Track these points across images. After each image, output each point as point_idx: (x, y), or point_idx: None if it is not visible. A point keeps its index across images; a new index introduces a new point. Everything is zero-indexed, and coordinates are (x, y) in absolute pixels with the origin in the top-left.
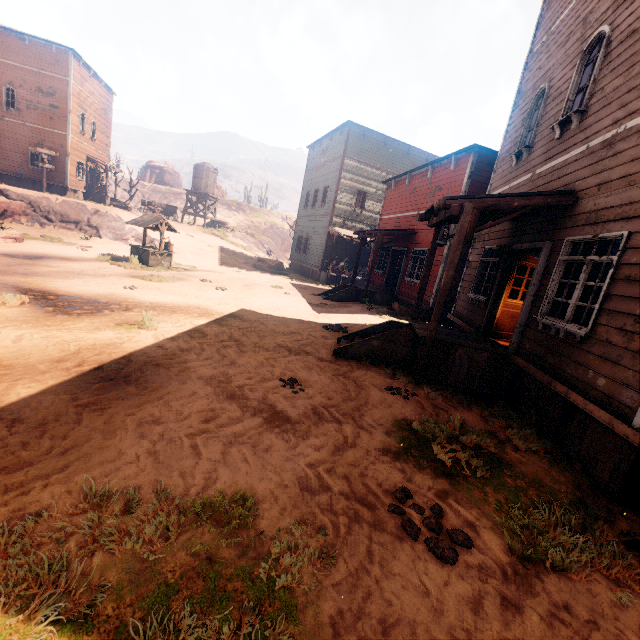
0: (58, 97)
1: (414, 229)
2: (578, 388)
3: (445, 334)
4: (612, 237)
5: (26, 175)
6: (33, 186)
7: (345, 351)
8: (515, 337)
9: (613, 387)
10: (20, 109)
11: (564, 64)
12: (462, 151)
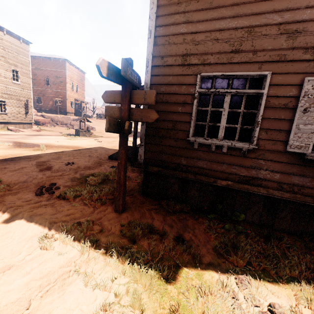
0: (62, 78)
1: None
2: None
3: None
4: None
5: (53, 109)
6: (56, 113)
7: (112, 156)
8: None
9: None
10: (51, 85)
11: None
12: None
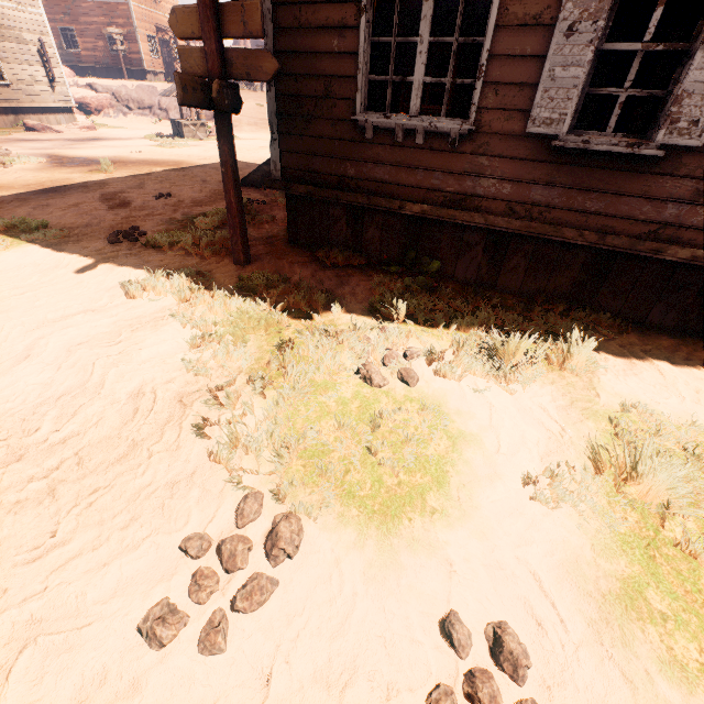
0: None
1: None
2: None
3: None
4: None
5: (111, 64)
6: (120, 75)
7: (248, 180)
8: None
9: None
10: None
11: None
12: None
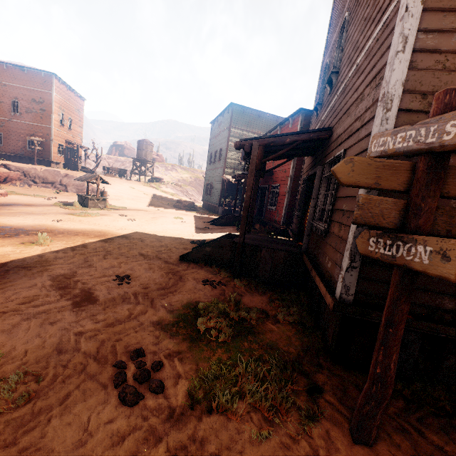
0: (45, 104)
1: (272, 171)
2: (322, 272)
3: (260, 240)
4: (340, 155)
5: (25, 155)
6: (30, 161)
7: (188, 256)
8: (305, 239)
9: (333, 267)
10: (22, 113)
11: (335, 44)
12: (294, 114)
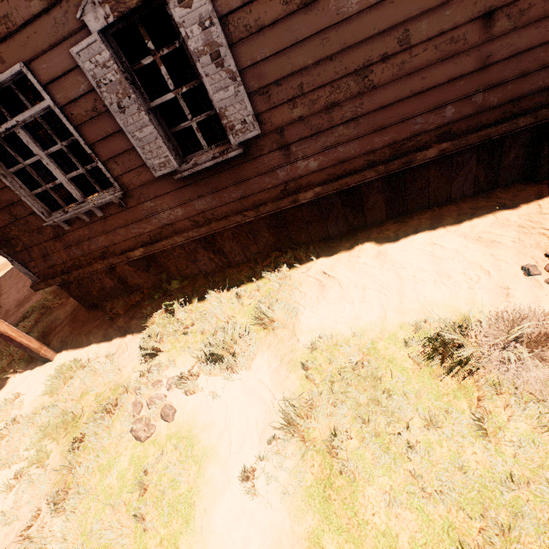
0: None
1: None
2: None
3: None
4: None
5: None
6: None
7: None
8: None
9: None
10: None
11: None
12: None
